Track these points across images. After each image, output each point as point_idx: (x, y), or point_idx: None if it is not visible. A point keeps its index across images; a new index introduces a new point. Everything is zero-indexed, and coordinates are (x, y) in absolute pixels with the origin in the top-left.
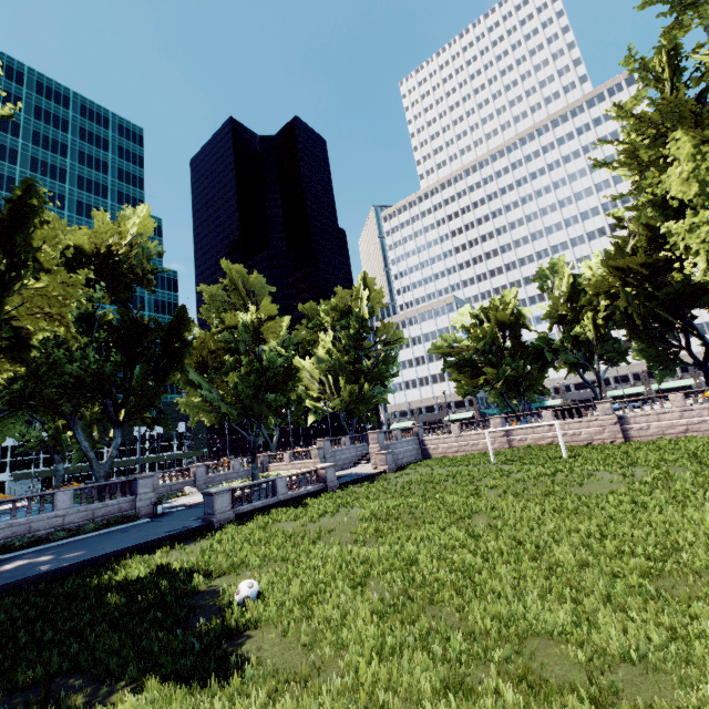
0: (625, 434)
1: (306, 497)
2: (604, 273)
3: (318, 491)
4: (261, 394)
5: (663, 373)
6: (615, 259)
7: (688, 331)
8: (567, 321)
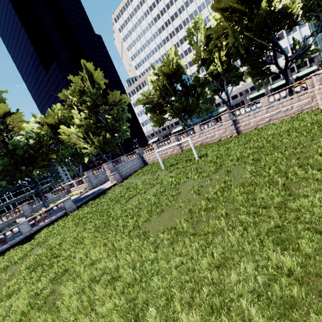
0: (237, 130)
1: (47, 227)
2: (223, 19)
3: (60, 217)
4: (19, 166)
5: (261, 84)
6: (222, 3)
7: (275, 50)
8: (208, 63)
